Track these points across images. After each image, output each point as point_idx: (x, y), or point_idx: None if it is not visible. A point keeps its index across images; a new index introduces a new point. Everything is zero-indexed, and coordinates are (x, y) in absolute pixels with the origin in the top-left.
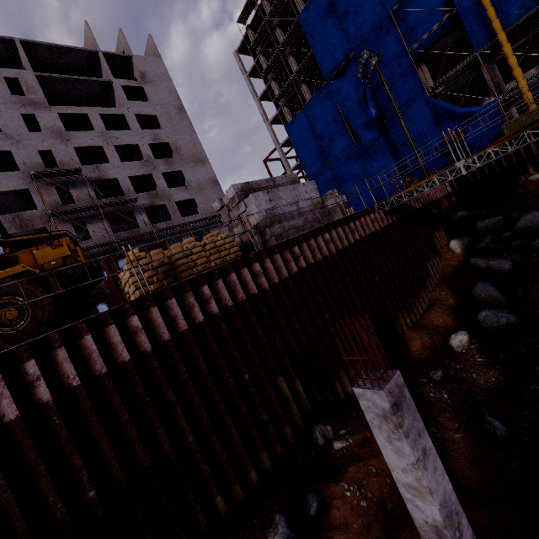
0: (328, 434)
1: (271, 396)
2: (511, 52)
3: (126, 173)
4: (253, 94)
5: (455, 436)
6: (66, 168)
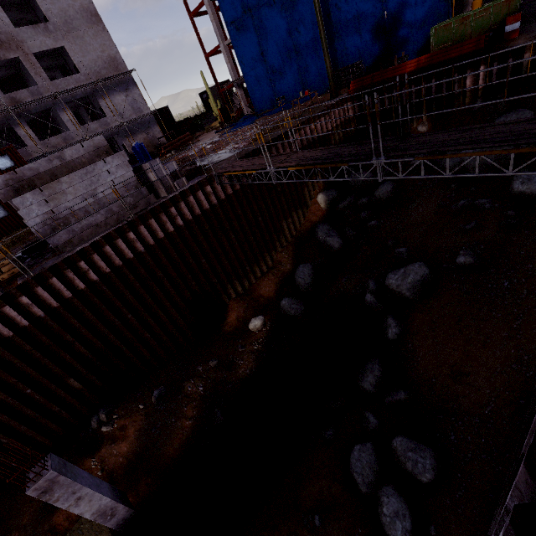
0: (103, 420)
1: (61, 394)
2: None
3: None
4: None
5: (186, 423)
6: None
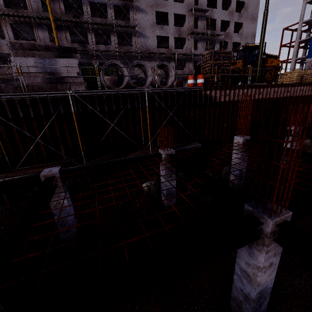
0: None
1: None
2: None
3: (221, 17)
4: None
5: None
6: (201, 7)
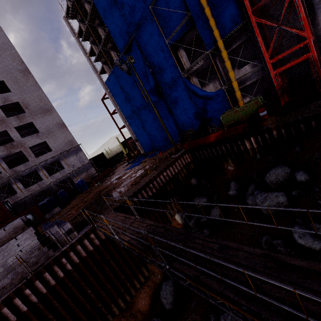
0: None
1: None
2: (227, 58)
3: None
4: (84, 52)
5: None
6: None
